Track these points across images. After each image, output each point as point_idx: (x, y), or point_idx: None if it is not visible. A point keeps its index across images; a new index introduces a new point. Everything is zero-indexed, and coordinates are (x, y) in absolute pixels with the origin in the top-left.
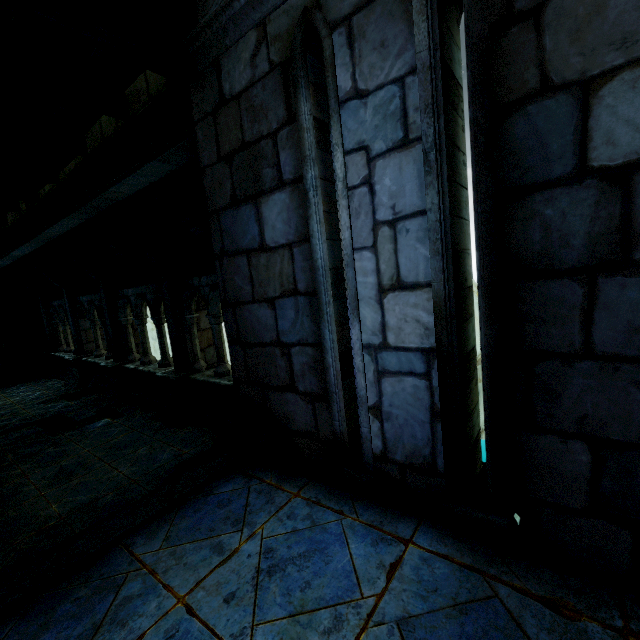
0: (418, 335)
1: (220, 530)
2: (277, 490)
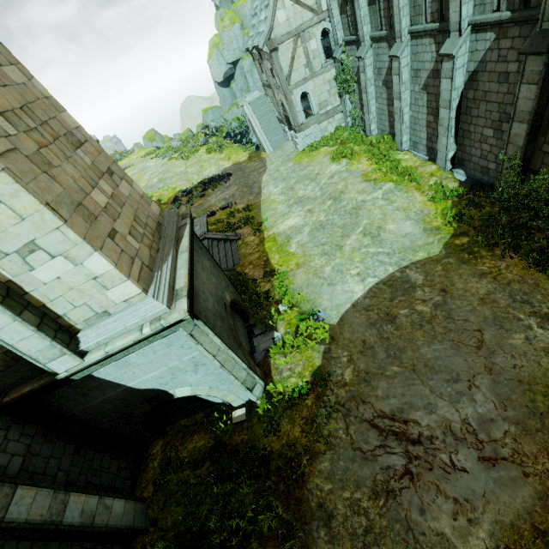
0: None
1: None
2: None
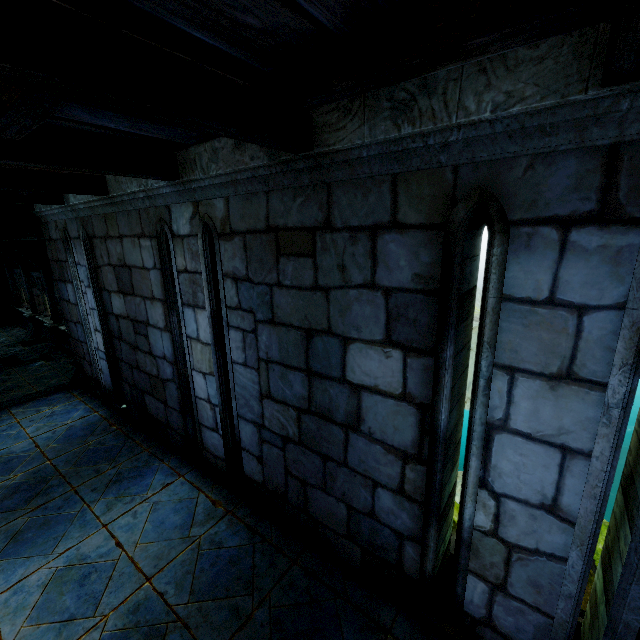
0: (103, 347)
1: (43, 407)
2: (74, 397)
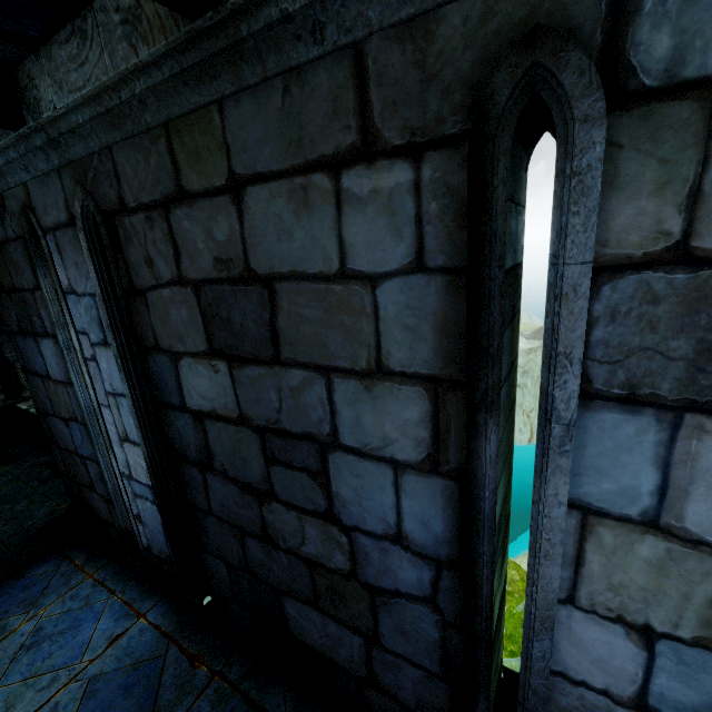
0: (145, 476)
1: (12, 613)
2: (78, 572)
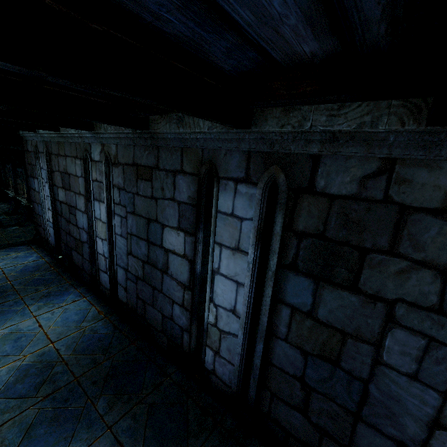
0: (52, 220)
1: (11, 252)
2: (32, 249)
